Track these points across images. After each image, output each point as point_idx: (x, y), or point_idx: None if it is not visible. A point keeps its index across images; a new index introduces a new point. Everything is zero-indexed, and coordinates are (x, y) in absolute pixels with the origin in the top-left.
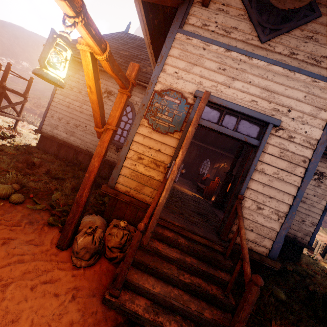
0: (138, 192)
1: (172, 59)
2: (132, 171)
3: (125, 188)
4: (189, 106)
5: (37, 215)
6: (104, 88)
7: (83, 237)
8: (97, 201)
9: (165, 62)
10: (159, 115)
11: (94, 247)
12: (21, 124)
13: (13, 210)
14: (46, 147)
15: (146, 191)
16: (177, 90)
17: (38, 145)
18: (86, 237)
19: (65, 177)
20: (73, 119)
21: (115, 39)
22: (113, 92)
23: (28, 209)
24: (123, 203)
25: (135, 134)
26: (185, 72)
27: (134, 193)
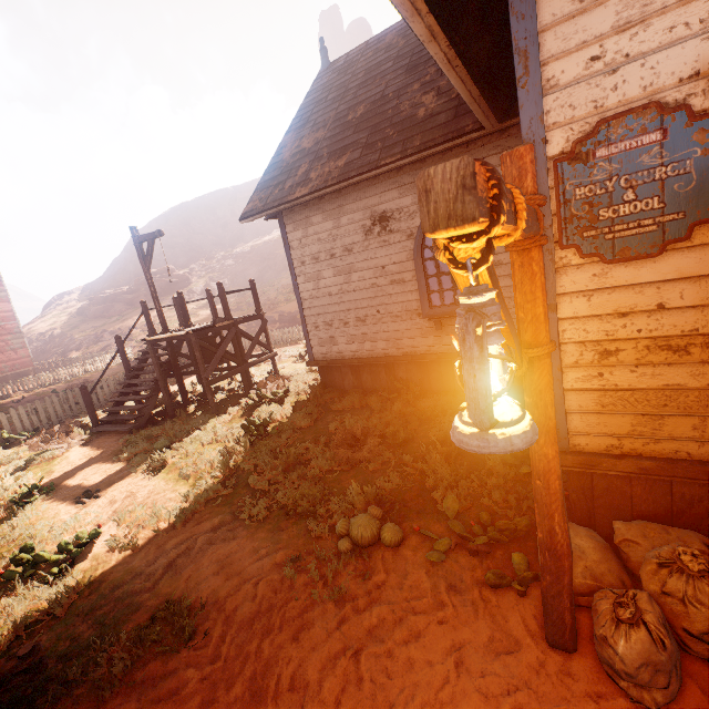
0: (649, 439)
1: (559, 30)
2: (598, 395)
3: (603, 441)
4: (707, 120)
5: (445, 561)
6: (368, 217)
7: (621, 635)
8: (514, 469)
9: (541, 58)
10: (604, 214)
11: (666, 655)
12: (276, 358)
13: (403, 563)
14: (337, 382)
15: (677, 430)
16: (628, 104)
17: (323, 385)
18: (631, 635)
19: (409, 433)
20: (350, 311)
21: (321, 101)
22: (388, 211)
23: (421, 550)
24: (613, 474)
25: (556, 301)
26: (630, 32)
27: (636, 446)
